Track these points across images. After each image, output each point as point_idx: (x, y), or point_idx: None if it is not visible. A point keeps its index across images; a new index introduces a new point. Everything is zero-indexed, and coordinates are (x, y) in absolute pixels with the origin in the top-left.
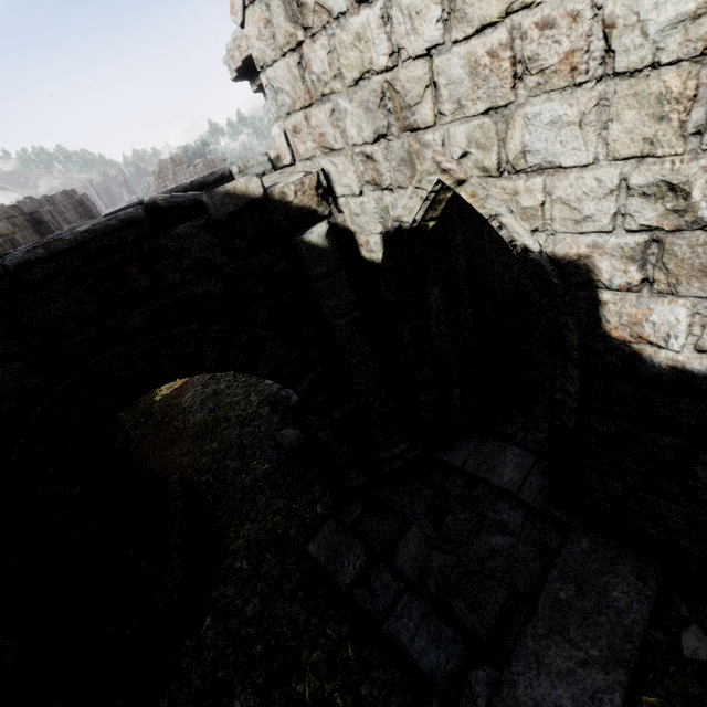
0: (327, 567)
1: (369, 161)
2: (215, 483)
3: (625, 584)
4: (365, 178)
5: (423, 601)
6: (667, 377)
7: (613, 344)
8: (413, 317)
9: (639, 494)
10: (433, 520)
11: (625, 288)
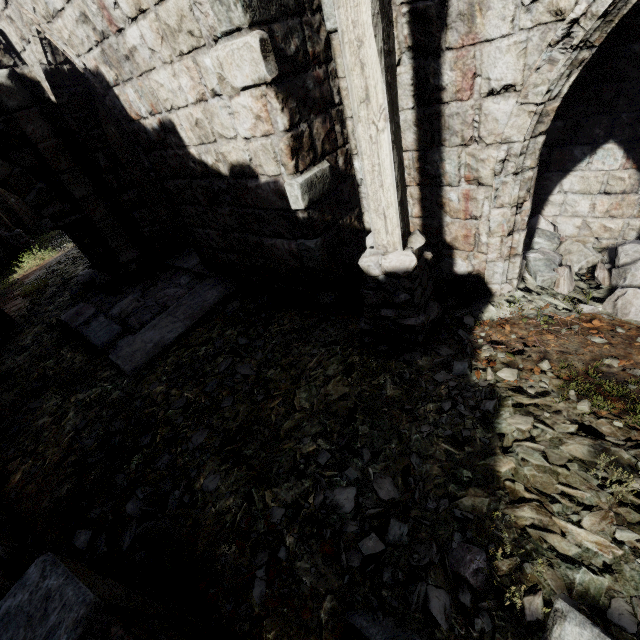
0: (68, 322)
1: (13, 22)
2: (29, 314)
3: (216, 291)
4: (19, 35)
5: (113, 321)
6: (156, 137)
7: (137, 123)
8: (102, 147)
9: (206, 232)
10: (143, 291)
11: (116, 83)
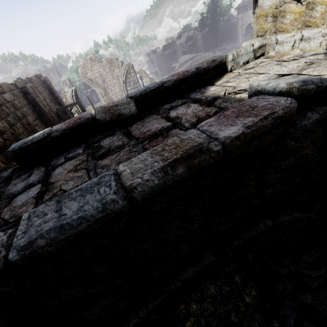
0: None
1: None
2: None
3: None
4: None
5: None
6: None
7: None
8: None
9: None
10: None
11: None
